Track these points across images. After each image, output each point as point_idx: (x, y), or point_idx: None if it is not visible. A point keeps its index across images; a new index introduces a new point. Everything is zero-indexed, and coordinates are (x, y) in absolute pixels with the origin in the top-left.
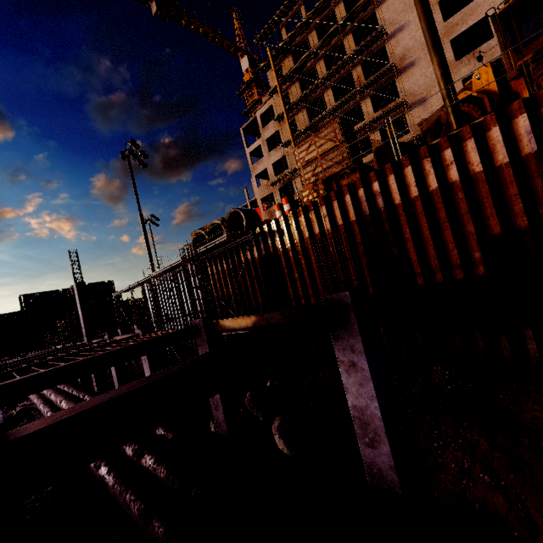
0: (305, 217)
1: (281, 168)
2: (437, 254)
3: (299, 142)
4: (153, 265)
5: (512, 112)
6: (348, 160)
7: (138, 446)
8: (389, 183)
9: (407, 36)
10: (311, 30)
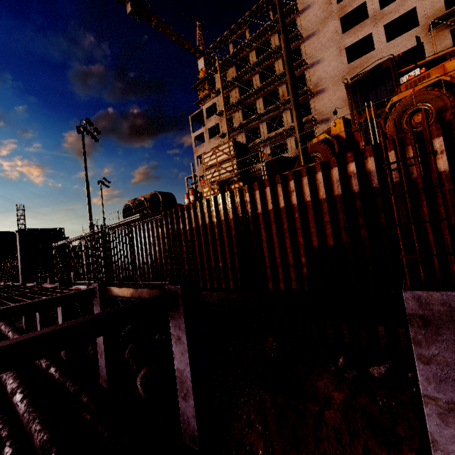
0: (201, 209)
1: None
2: (280, 255)
3: (233, 136)
4: (91, 223)
5: (330, 164)
6: (233, 172)
7: (15, 386)
8: (256, 196)
9: (321, 69)
10: (252, 50)
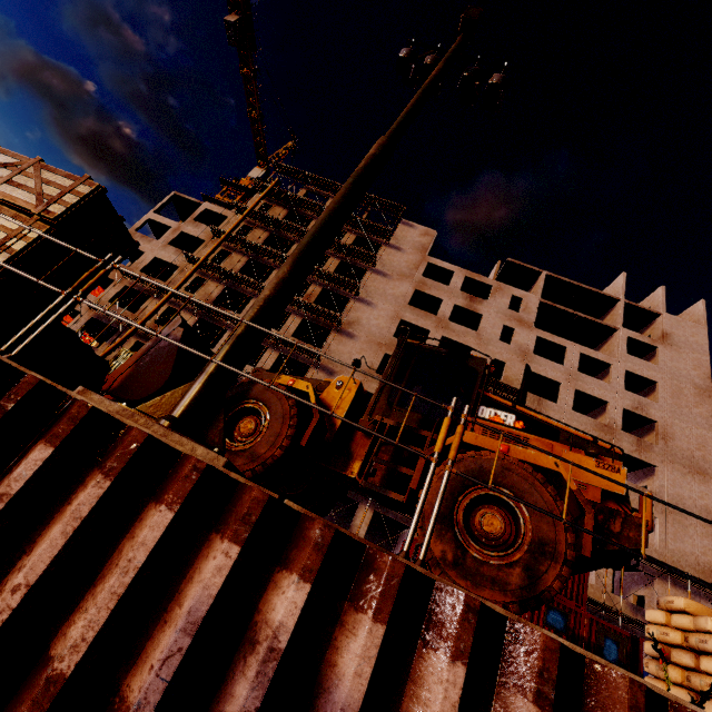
0: None
1: (164, 275)
2: None
3: (207, 274)
4: None
5: (235, 506)
6: None
7: None
8: None
9: (367, 314)
10: None
